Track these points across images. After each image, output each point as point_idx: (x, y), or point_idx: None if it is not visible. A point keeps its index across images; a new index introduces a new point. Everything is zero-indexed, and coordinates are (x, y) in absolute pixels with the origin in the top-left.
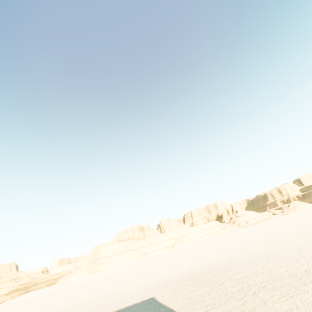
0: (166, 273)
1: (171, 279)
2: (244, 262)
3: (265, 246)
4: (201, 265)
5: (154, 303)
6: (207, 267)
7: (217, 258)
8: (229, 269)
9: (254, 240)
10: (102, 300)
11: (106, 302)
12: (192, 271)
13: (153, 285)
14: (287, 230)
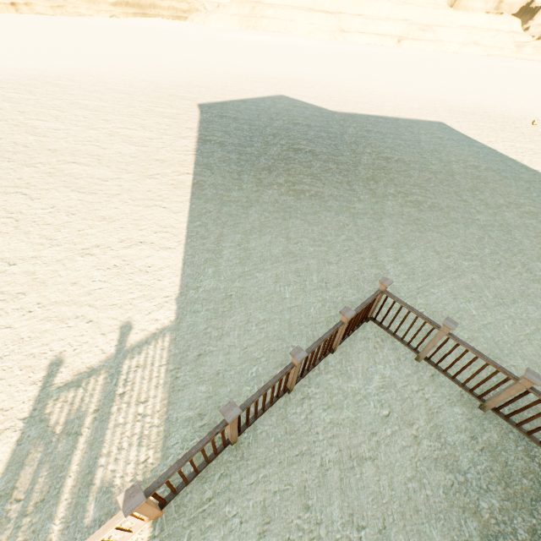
0: (430, 94)
1: (451, 108)
2: None
3: None
4: (498, 108)
5: (454, 132)
6: (514, 116)
7: (525, 107)
8: None
9: None
10: (342, 92)
11: (355, 98)
12: (485, 111)
13: (423, 105)
14: None
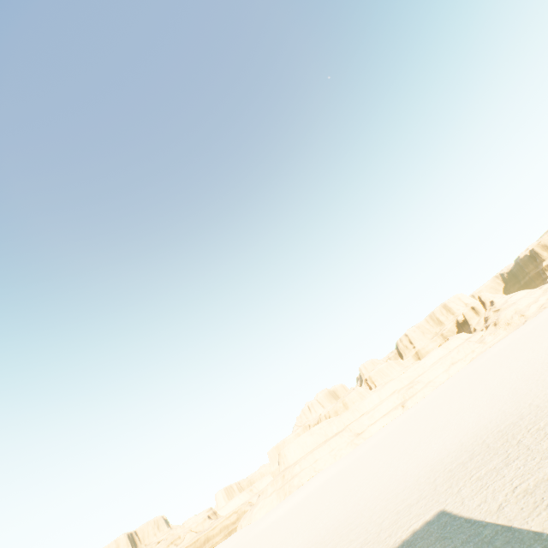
0: (431, 457)
1: (450, 466)
2: None
3: None
4: (493, 422)
5: (456, 522)
6: (510, 422)
7: (515, 397)
8: None
9: None
10: (342, 540)
11: (352, 542)
12: (483, 439)
13: (422, 486)
14: None
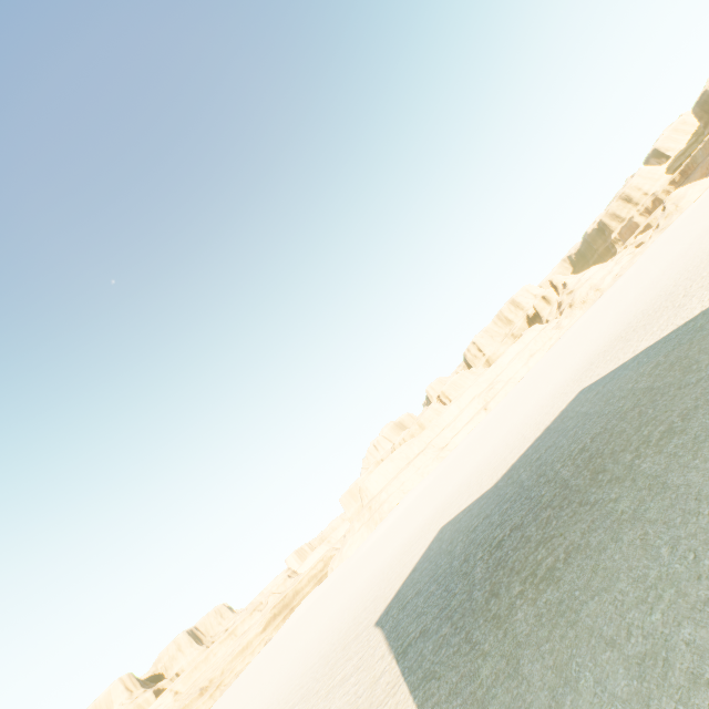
0: (547, 395)
1: (573, 380)
2: (686, 274)
3: (694, 250)
4: (602, 344)
5: (598, 381)
6: (619, 332)
7: (617, 324)
8: (669, 295)
9: (654, 274)
10: (485, 469)
11: (499, 460)
12: (597, 354)
13: (551, 403)
14: (706, 221)
